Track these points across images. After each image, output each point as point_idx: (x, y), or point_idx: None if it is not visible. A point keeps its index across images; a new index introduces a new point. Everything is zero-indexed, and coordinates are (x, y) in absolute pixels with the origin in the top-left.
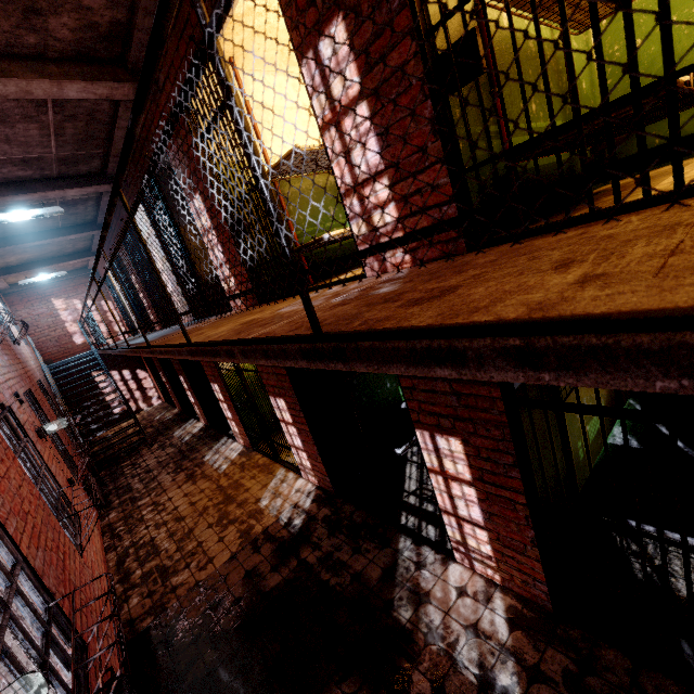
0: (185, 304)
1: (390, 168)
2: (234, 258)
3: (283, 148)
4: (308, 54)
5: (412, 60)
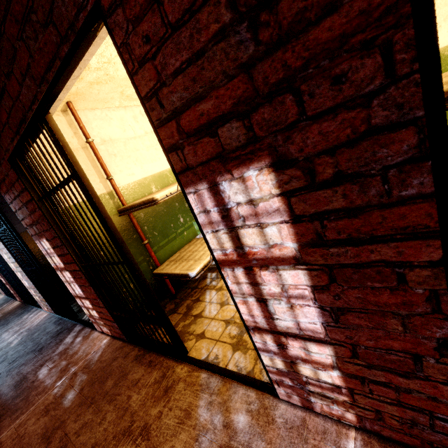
0: (44, 301)
1: (340, 344)
2: (95, 300)
3: (132, 175)
4: (199, 185)
5: (422, 265)
